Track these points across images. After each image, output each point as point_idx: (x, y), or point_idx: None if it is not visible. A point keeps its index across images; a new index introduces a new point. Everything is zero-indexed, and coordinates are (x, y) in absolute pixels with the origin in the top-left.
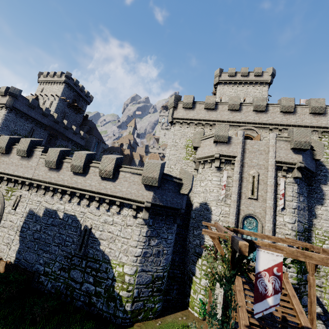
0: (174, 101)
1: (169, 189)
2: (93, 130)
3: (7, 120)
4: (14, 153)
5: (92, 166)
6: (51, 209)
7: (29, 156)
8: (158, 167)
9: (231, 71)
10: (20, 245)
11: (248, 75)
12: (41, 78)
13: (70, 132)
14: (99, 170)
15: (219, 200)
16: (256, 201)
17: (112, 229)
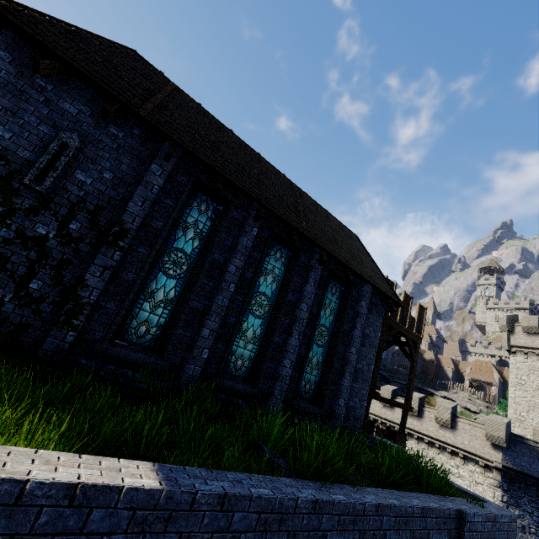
0: (507, 324)
1: (522, 453)
2: None
3: None
4: None
5: (425, 410)
6: None
7: None
8: (503, 427)
9: None
10: None
11: None
12: None
13: None
14: (435, 417)
15: None
16: None
17: (459, 482)
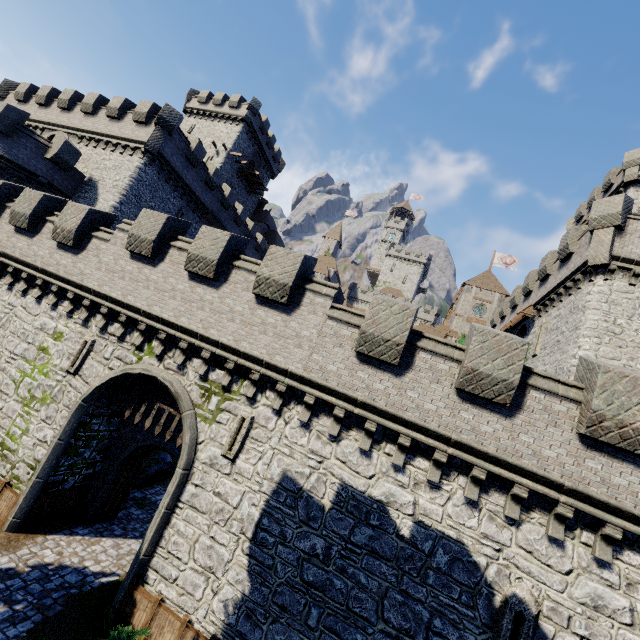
0: (622, 211)
1: None
2: (274, 234)
3: (141, 182)
4: (237, 285)
5: (537, 387)
6: (362, 493)
7: (289, 301)
8: None
9: None
10: (254, 590)
11: None
12: (192, 104)
13: (241, 232)
14: (594, 417)
15: None
16: None
17: None
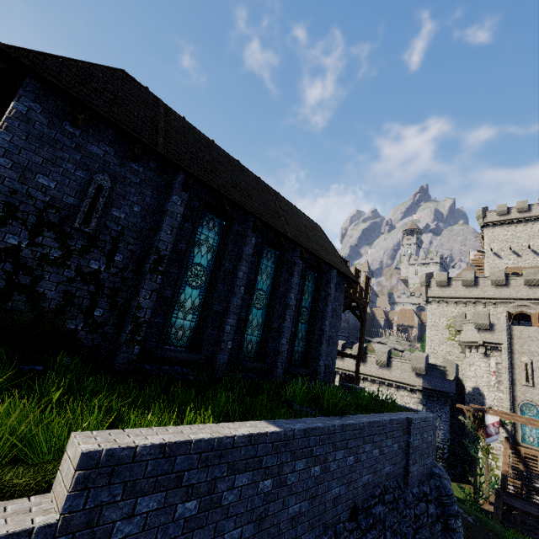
0: (425, 280)
1: (435, 376)
2: None
3: None
4: None
5: (368, 356)
6: None
7: None
8: (423, 360)
9: (500, 209)
10: None
11: (529, 209)
12: None
13: None
14: (376, 361)
15: (490, 385)
16: (533, 389)
17: None
